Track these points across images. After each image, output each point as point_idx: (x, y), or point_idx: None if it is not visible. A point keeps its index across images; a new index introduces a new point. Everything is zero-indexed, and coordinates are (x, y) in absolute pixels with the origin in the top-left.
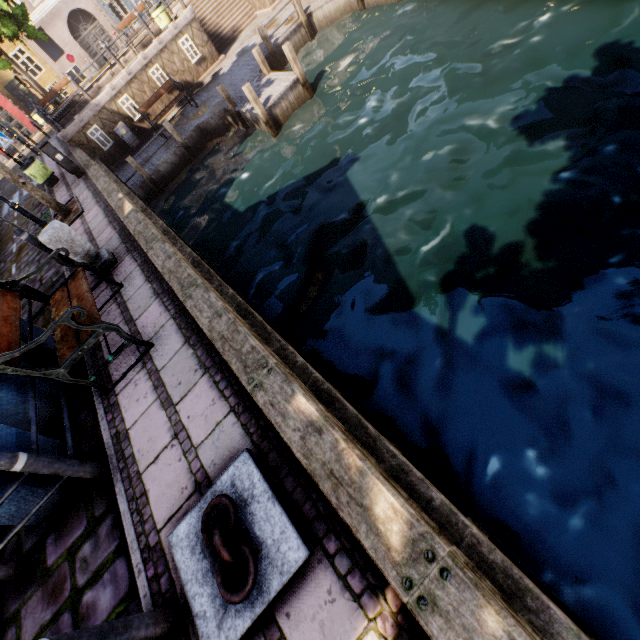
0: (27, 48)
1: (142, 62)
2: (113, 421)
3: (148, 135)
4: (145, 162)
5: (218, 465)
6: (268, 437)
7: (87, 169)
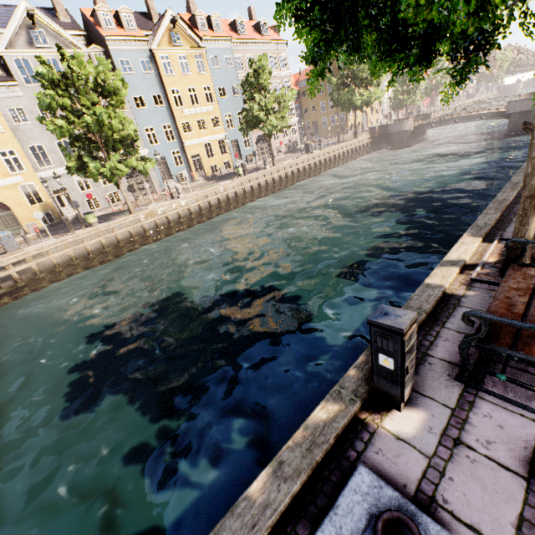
0: None
1: None
2: None
3: None
4: None
5: None
6: None
7: None
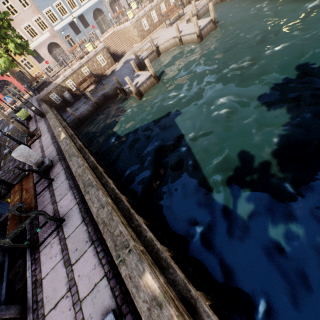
0: (27, 58)
1: (79, 65)
2: (35, 271)
3: (79, 97)
4: (76, 110)
5: (93, 318)
6: (126, 301)
7: (46, 114)
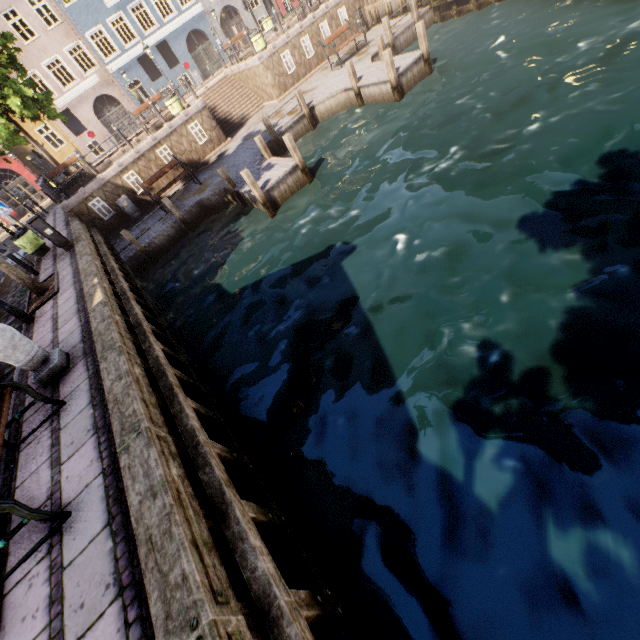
0: (52, 125)
1: (151, 143)
2: None
3: (150, 207)
4: (140, 235)
5: None
6: None
7: (76, 243)
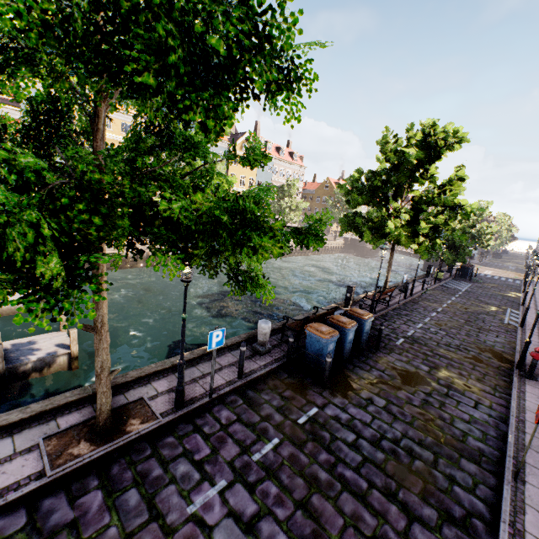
0: None
1: None
2: None
3: None
4: None
5: None
6: None
7: None
